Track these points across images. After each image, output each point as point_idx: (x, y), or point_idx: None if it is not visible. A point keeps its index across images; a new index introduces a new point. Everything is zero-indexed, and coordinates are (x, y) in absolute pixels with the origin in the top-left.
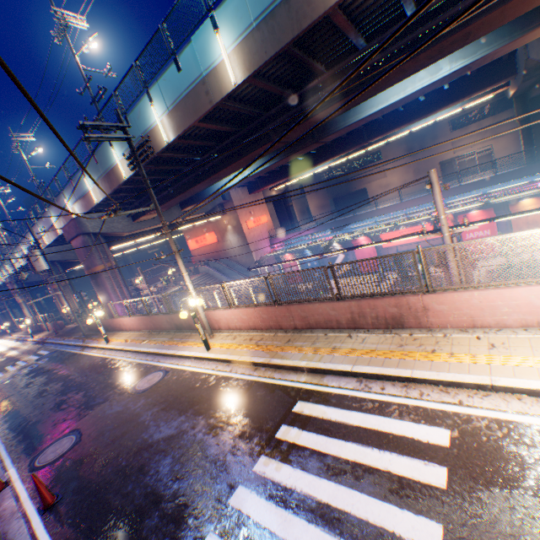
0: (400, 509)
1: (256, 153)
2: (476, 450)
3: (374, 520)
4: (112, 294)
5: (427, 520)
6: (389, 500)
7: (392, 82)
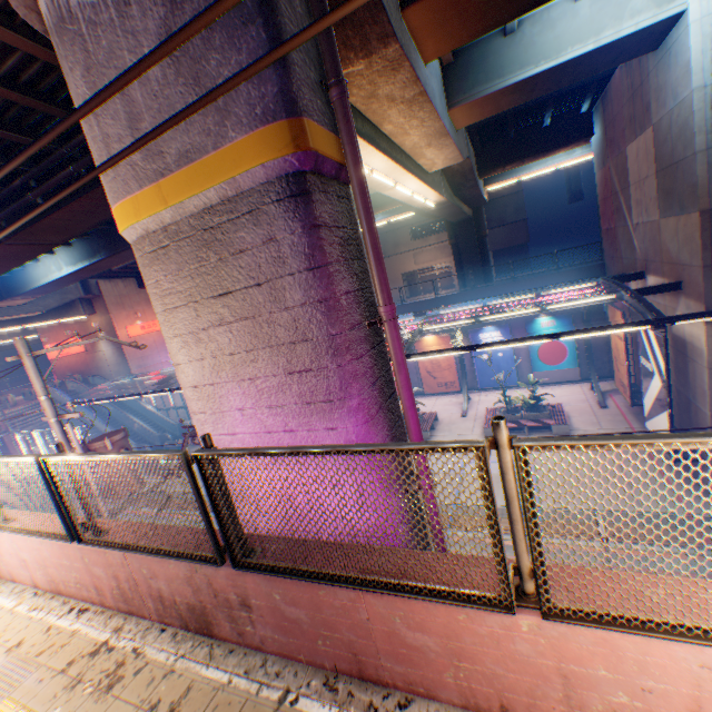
0: None
1: (0, 253)
2: None
3: None
4: None
5: None
6: None
7: None
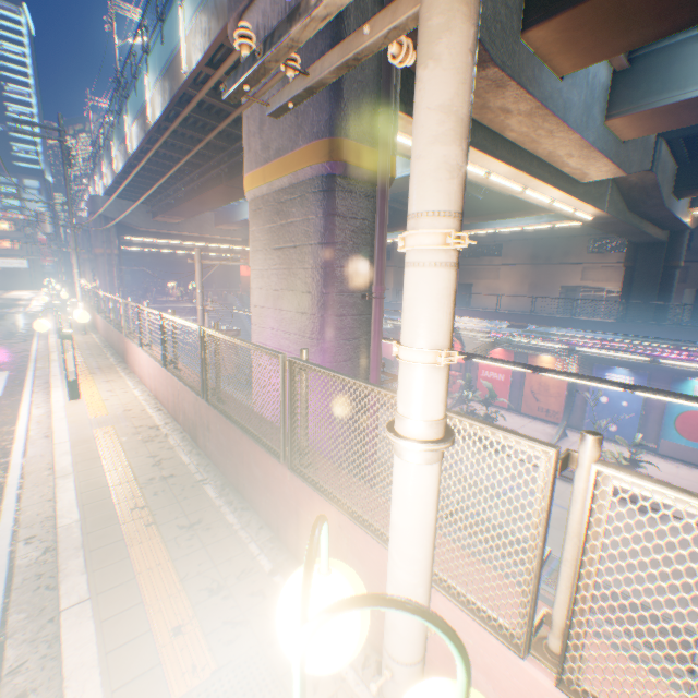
0: None
1: (221, 191)
2: None
3: None
4: (103, 281)
5: None
6: None
7: None
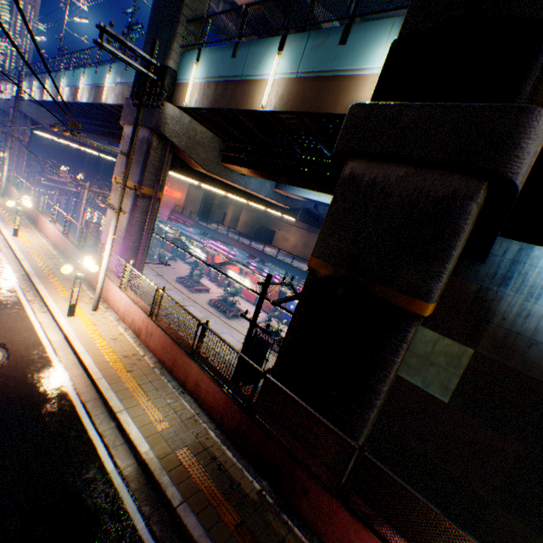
0: None
1: (114, 140)
2: None
3: None
4: (12, 157)
5: None
6: None
7: None
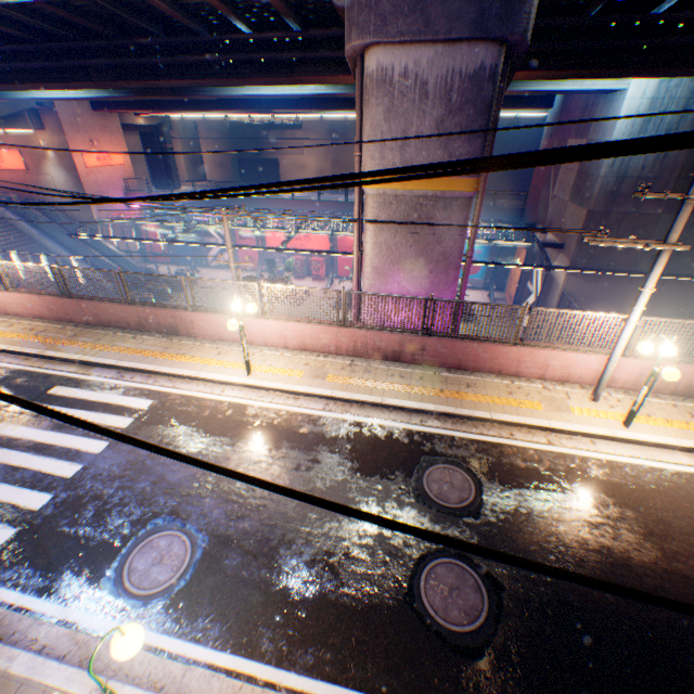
0: (92, 439)
1: (73, 85)
2: (159, 410)
3: (72, 446)
4: None
5: (104, 442)
6: (88, 436)
7: (243, 85)
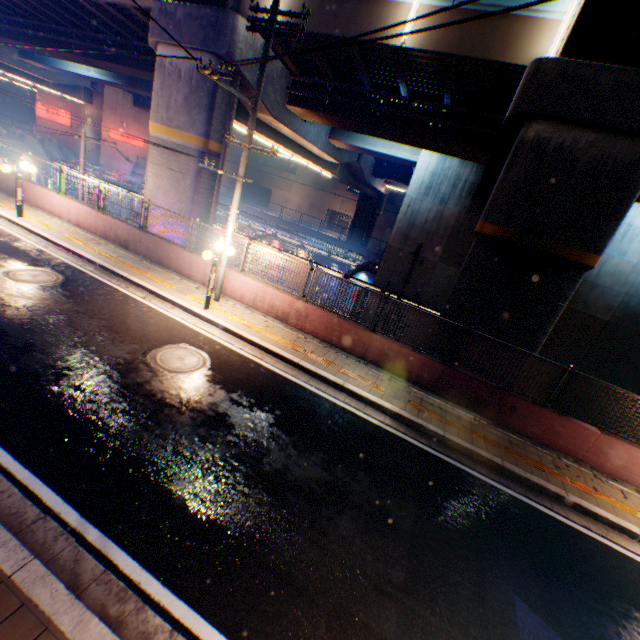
0: None
1: (67, 55)
2: None
3: None
4: None
5: None
6: None
7: None
